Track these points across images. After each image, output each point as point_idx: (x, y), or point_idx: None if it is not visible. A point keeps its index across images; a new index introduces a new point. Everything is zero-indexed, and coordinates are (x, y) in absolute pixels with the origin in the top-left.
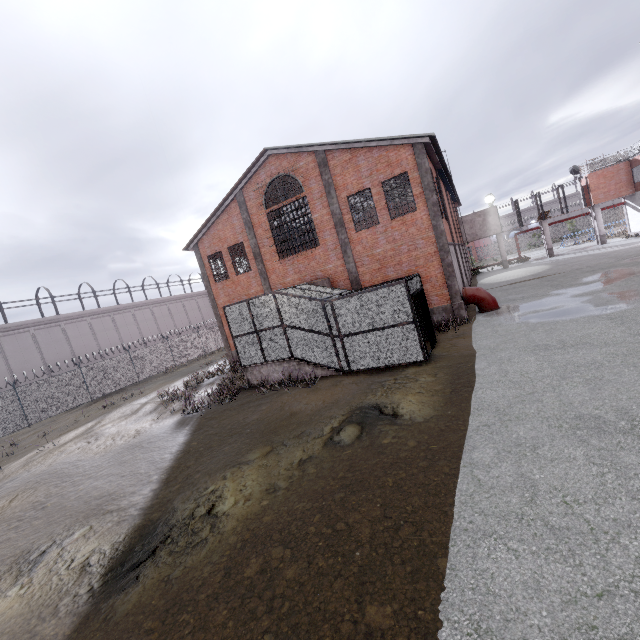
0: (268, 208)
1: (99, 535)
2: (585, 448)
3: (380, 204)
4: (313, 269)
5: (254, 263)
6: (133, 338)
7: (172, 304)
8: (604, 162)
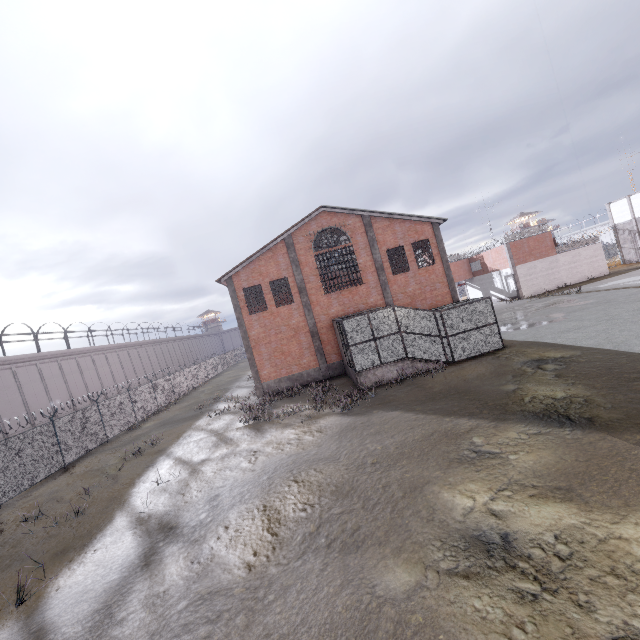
0: (318, 251)
1: (499, 432)
2: None
3: (411, 257)
4: (356, 302)
5: (298, 296)
6: (39, 399)
7: (81, 358)
8: (456, 257)
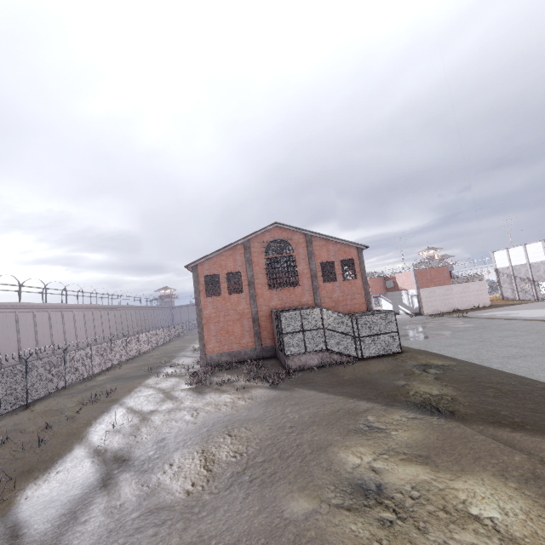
0: (268, 255)
1: (387, 414)
2: (519, 360)
3: (338, 271)
4: (292, 299)
5: (247, 288)
6: (10, 343)
7: (53, 312)
8: (375, 275)
